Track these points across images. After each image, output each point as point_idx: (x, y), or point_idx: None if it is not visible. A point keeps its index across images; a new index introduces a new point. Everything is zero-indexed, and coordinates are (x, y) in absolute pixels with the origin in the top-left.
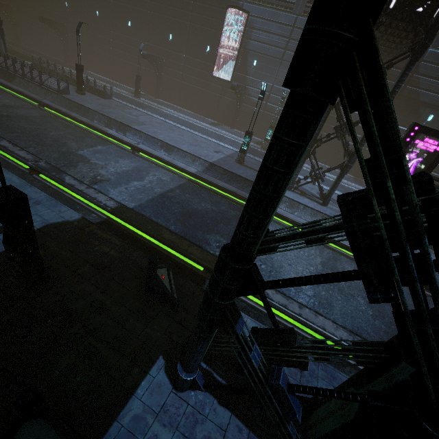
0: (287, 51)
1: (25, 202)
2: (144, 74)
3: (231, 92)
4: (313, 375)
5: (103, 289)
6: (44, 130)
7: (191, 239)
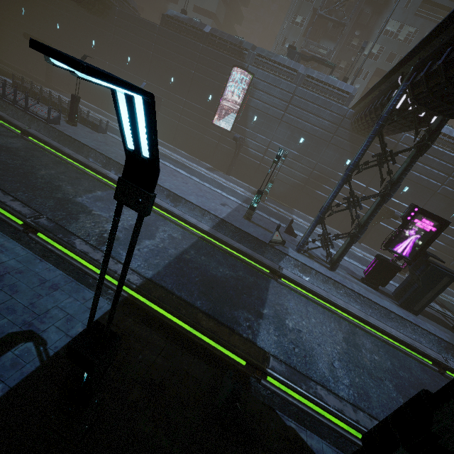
0: (286, 114)
1: (117, 346)
2: None
3: (229, 141)
4: None
5: (164, 427)
6: (32, 167)
7: (220, 318)
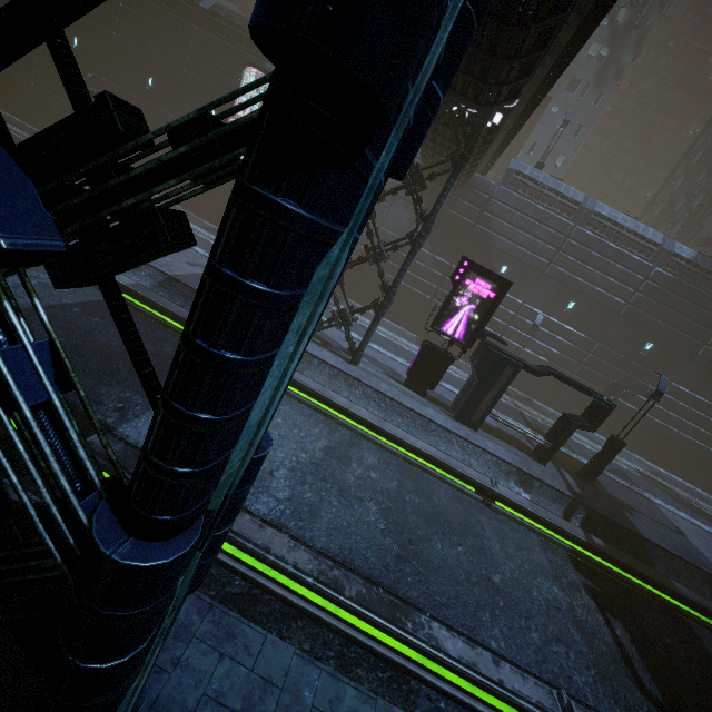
0: None
1: None
2: None
3: None
4: (184, 635)
5: None
6: None
7: None
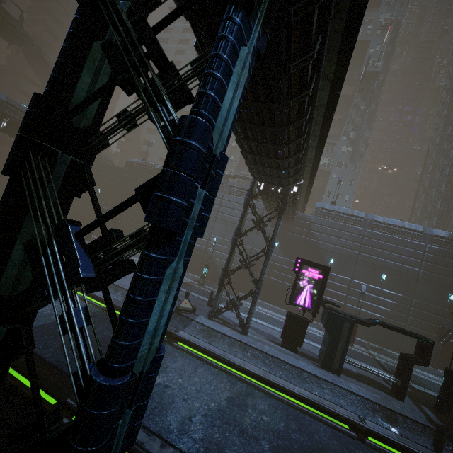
0: (219, 213)
1: None
2: None
3: None
4: None
5: None
6: None
7: (64, 368)
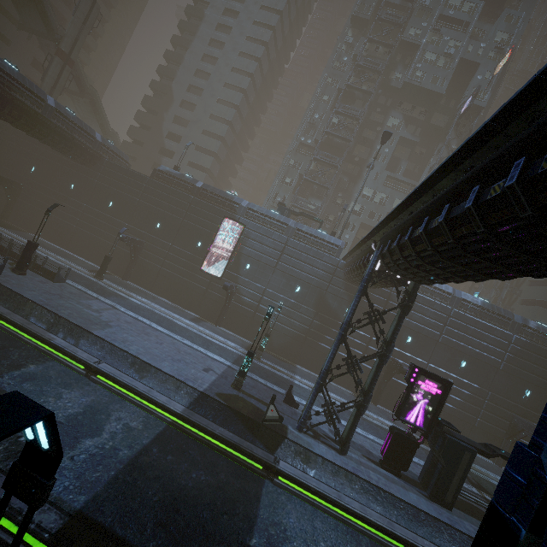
0: (280, 262)
1: None
2: (114, 251)
3: (220, 288)
4: None
5: None
6: None
7: None
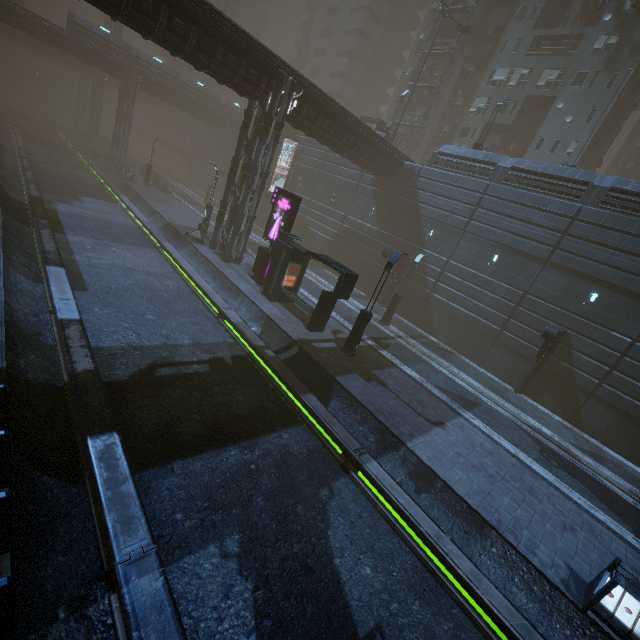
0: (322, 171)
1: None
2: None
3: None
4: None
5: None
6: (80, 187)
7: (66, 226)
